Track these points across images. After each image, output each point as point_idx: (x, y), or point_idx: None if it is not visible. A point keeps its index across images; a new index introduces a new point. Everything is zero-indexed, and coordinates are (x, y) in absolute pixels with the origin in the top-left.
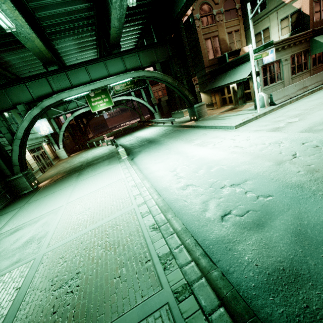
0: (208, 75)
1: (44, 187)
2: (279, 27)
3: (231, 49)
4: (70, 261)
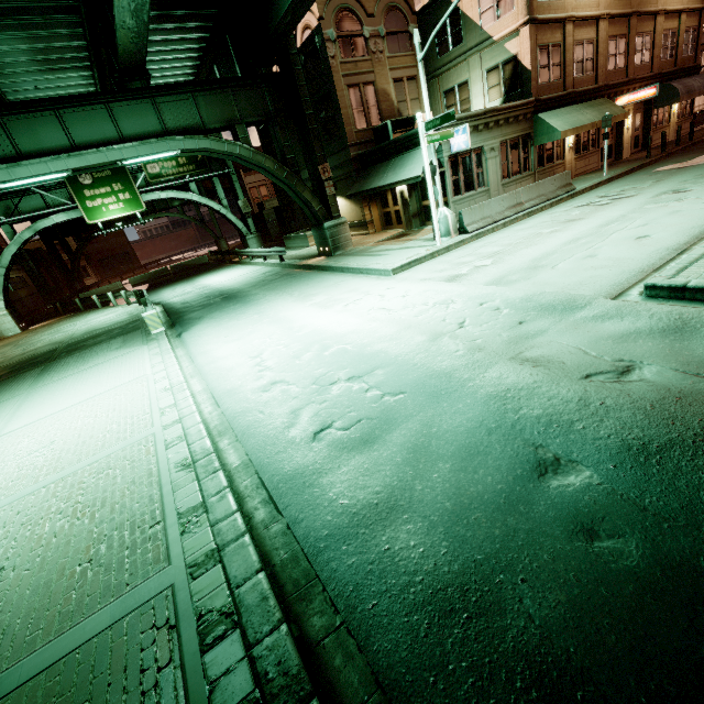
0: (355, 163)
1: None
2: (485, 83)
3: (401, 115)
4: None
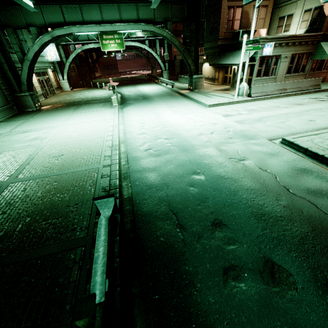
0: (219, 48)
1: (46, 110)
2: (301, 18)
3: (251, 26)
4: (59, 150)
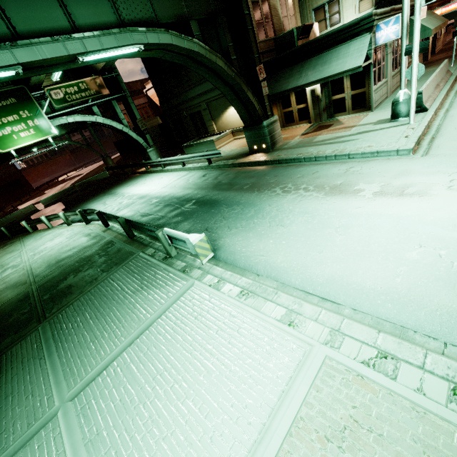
0: None
1: None
2: None
3: (285, 29)
4: None
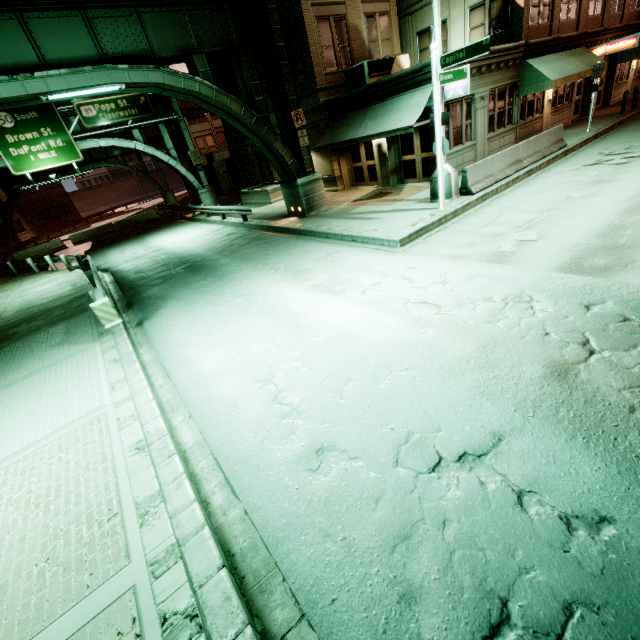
0: (324, 111)
1: None
2: (467, 23)
3: (372, 57)
4: None
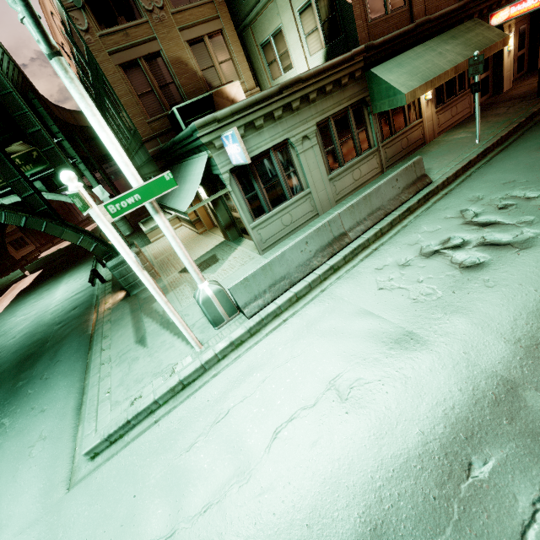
0: (158, 161)
1: None
2: (301, 29)
3: (210, 85)
4: None
